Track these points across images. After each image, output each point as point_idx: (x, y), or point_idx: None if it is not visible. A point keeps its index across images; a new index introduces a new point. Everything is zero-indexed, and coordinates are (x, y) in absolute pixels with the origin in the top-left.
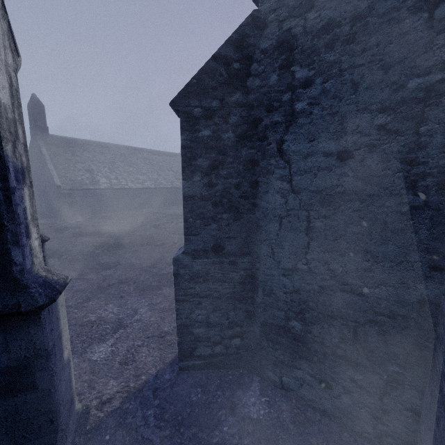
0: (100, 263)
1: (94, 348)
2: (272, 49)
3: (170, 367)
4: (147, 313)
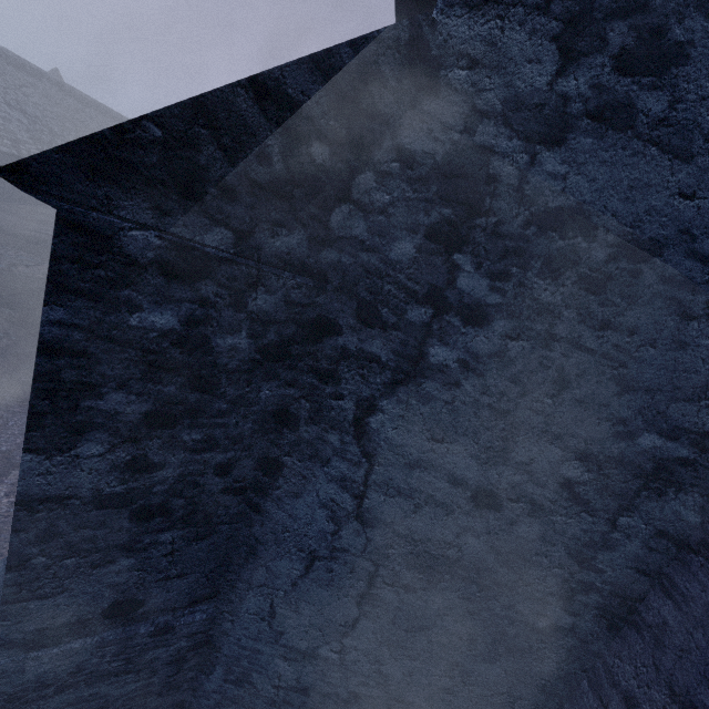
0: None
1: None
2: (428, 166)
3: None
4: None
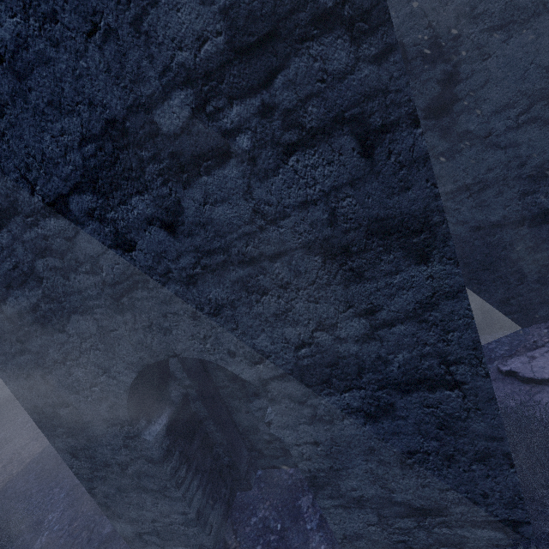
0: None
1: None
2: None
3: None
4: None
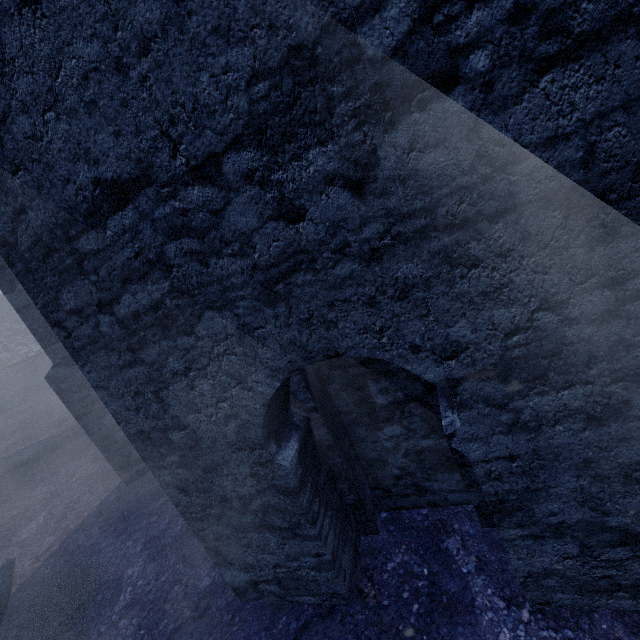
0: (16, 463)
1: (20, 532)
2: None
3: (116, 490)
4: (89, 467)
